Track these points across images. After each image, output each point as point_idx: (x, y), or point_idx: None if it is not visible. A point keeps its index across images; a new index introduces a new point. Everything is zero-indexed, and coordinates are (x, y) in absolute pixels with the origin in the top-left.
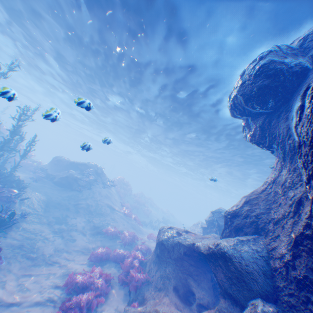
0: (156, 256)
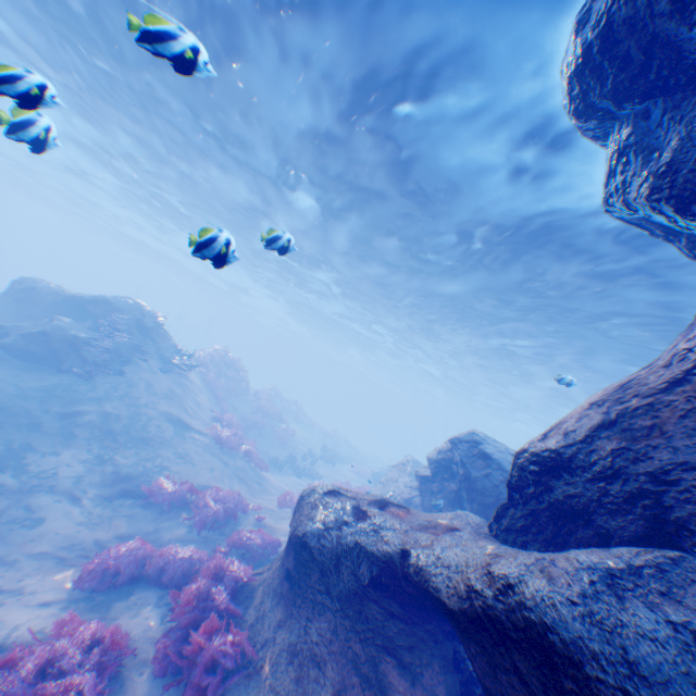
0: (286, 577)
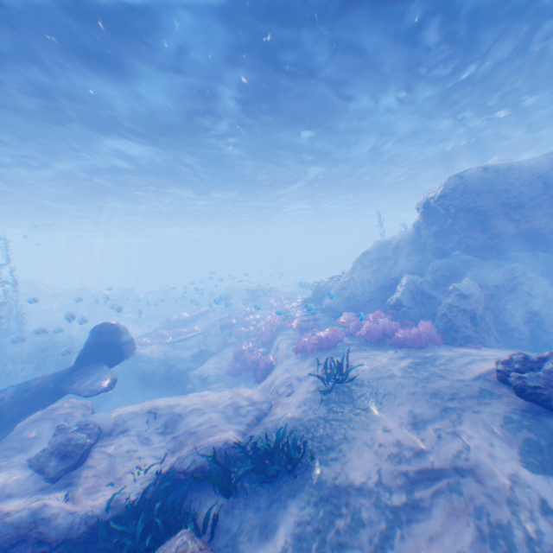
0: None
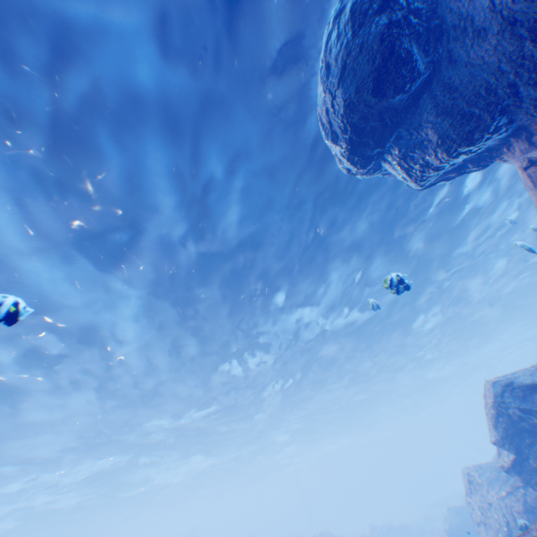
0: None
